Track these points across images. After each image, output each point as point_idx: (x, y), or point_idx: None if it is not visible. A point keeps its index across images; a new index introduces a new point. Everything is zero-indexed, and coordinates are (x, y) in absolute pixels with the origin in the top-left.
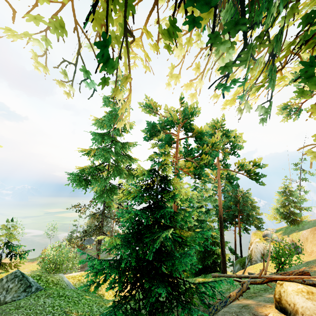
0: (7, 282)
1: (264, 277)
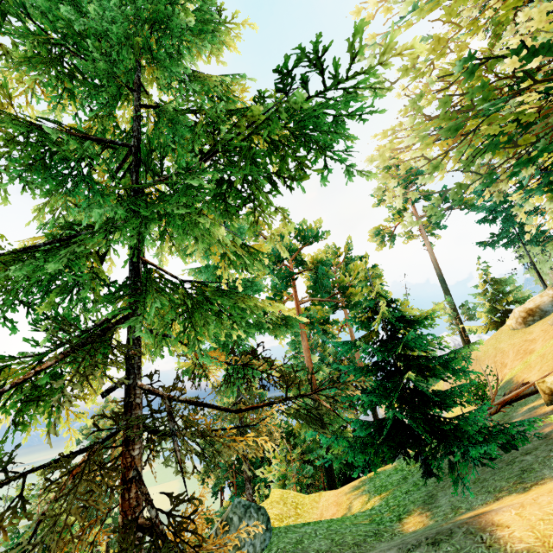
0: (241, 521)
1: (496, 404)
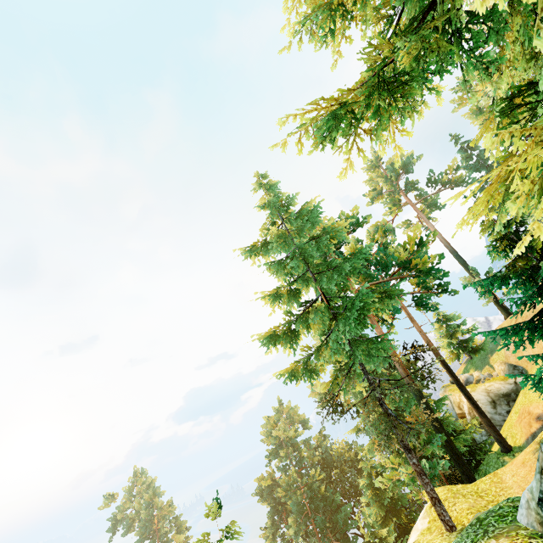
0: None
1: None
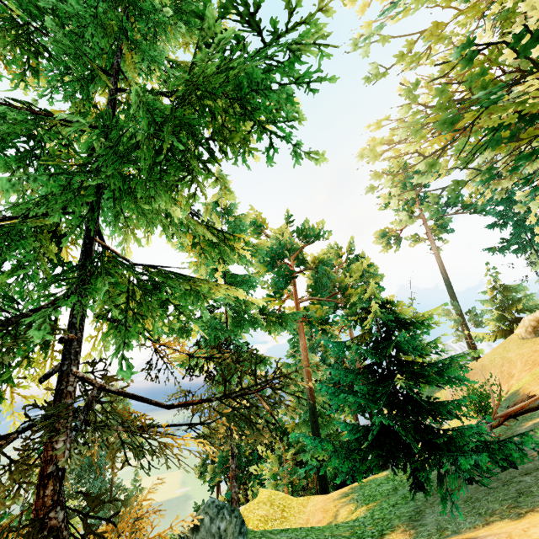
0: (212, 522)
1: (498, 416)
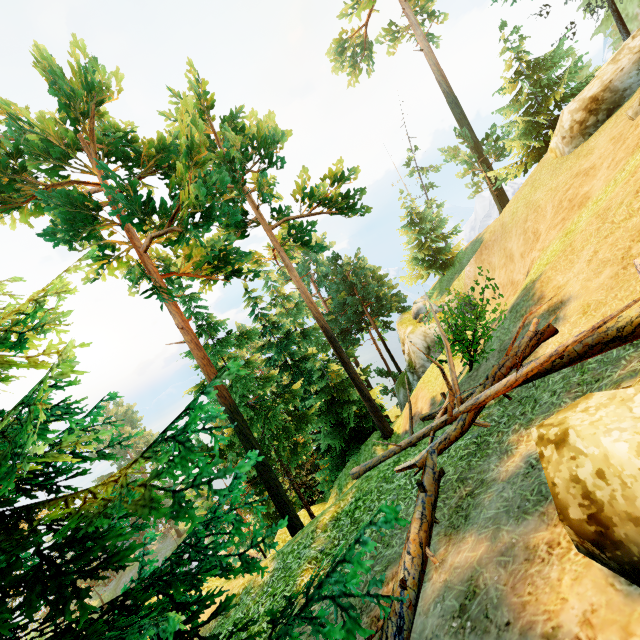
0: None
1: (461, 412)
